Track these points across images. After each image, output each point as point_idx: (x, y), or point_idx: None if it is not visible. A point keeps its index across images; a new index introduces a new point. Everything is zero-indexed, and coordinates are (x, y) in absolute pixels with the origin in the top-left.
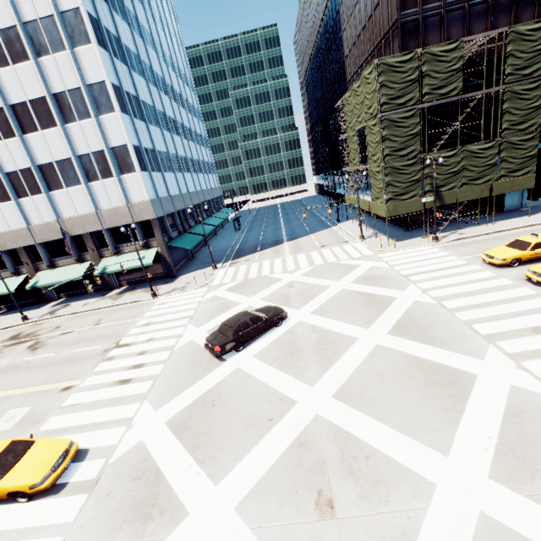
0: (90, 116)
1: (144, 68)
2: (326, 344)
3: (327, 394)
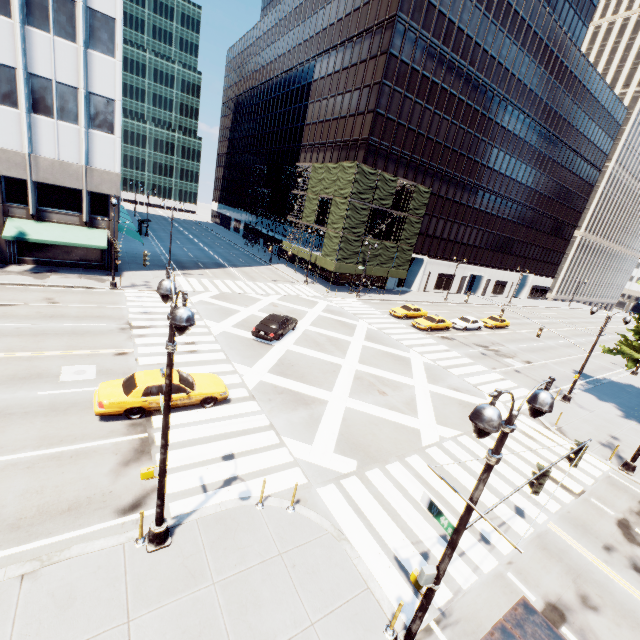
0: (74, 40)
1: None
2: (335, 342)
3: (355, 362)
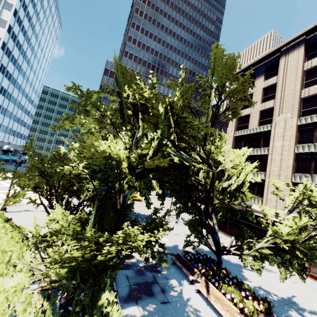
0: None
1: (8, 93)
2: None
3: None
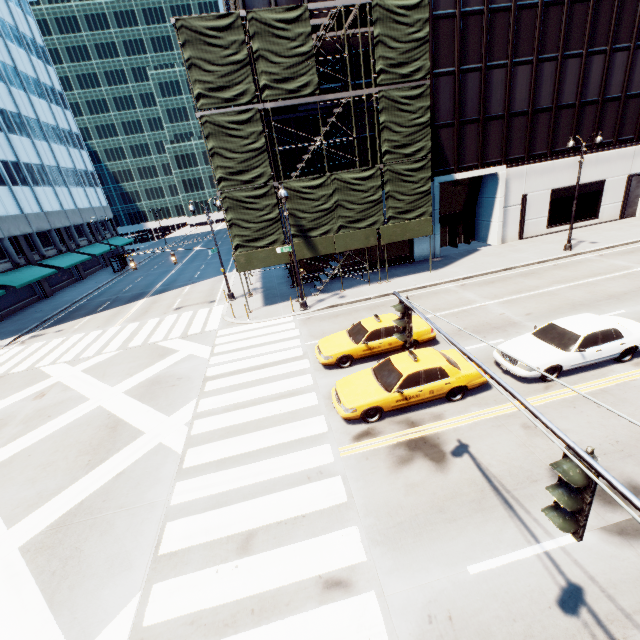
0: None
1: None
2: None
3: None
